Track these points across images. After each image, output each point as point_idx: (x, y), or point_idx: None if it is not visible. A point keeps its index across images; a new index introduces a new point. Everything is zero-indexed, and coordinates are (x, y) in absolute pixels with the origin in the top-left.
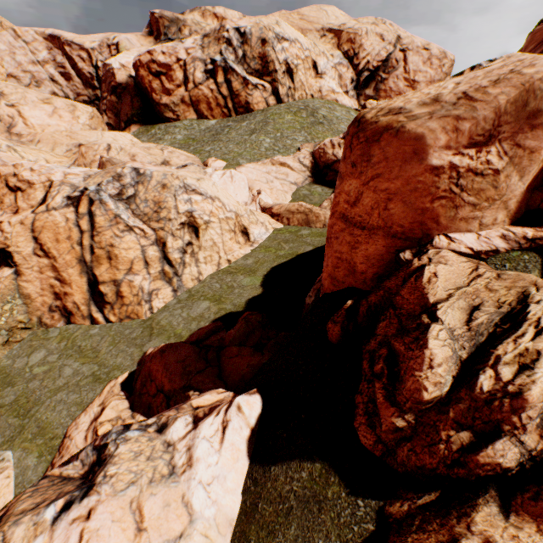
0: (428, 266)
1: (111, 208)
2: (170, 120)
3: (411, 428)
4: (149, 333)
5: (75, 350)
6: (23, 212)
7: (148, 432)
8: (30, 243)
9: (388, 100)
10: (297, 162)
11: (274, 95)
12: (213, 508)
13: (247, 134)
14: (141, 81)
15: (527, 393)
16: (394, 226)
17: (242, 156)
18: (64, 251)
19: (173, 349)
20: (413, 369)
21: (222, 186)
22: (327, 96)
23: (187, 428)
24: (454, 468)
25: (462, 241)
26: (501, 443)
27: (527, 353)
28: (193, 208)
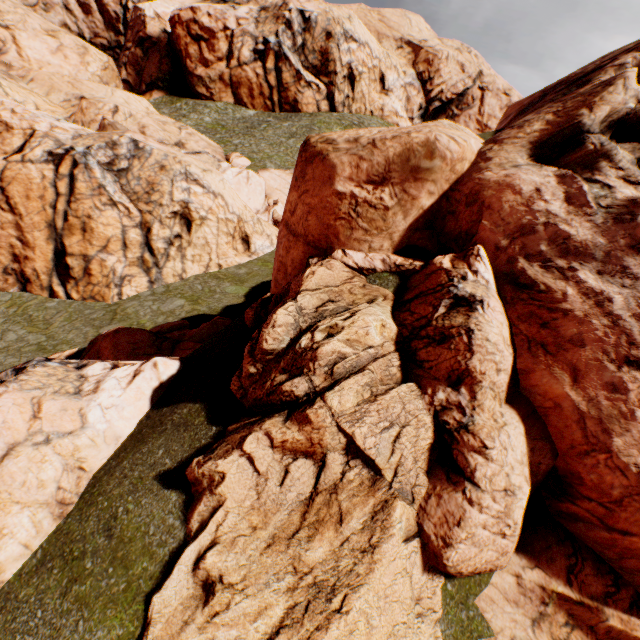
0: (313, 267)
1: (97, 176)
2: (201, 96)
3: (259, 374)
4: (111, 318)
5: (25, 319)
6: None
7: (68, 366)
8: None
9: None
10: None
11: (328, 100)
12: (105, 425)
13: (285, 136)
14: (176, 40)
15: (321, 348)
16: (310, 236)
17: (271, 159)
18: (33, 211)
19: (129, 332)
20: (263, 327)
21: (235, 185)
22: (389, 117)
23: (104, 371)
24: (270, 396)
25: (353, 257)
26: (299, 379)
27: (337, 327)
28: (190, 199)
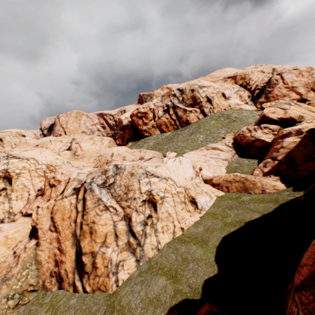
0: None
1: (96, 193)
2: (146, 136)
3: None
4: None
5: None
6: (51, 200)
7: None
8: (49, 222)
9: (277, 100)
10: (224, 145)
11: (202, 113)
12: None
13: (188, 135)
14: (133, 122)
15: None
16: None
17: (186, 148)
18: (65, 227)
19: None
20: None
21: (174, 168)
22: (234, 107)
23: None
24: None
25: None
26: None
27: None
28: (151, 187)
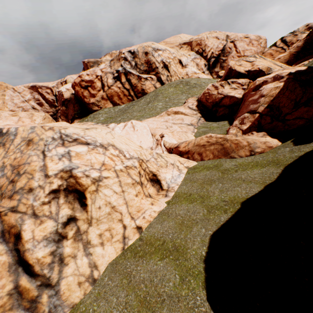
0: None
1: None
2: (96, 111)
3: None
4: None
5: None
6: None
7: None
8: None
9: None
10: (187, 109)
11: (159, 81)
12: None
13: (145, 104)
14: (77, 93)
15: None
16: None
17: (143, 117)
18: None
19: None
20: None
21: (125, 136)
22: (192, 76)
23: None
24: None
25: None
26: None
27: None
28: (71, 164)
